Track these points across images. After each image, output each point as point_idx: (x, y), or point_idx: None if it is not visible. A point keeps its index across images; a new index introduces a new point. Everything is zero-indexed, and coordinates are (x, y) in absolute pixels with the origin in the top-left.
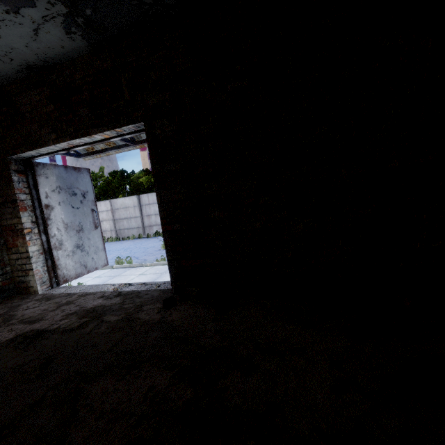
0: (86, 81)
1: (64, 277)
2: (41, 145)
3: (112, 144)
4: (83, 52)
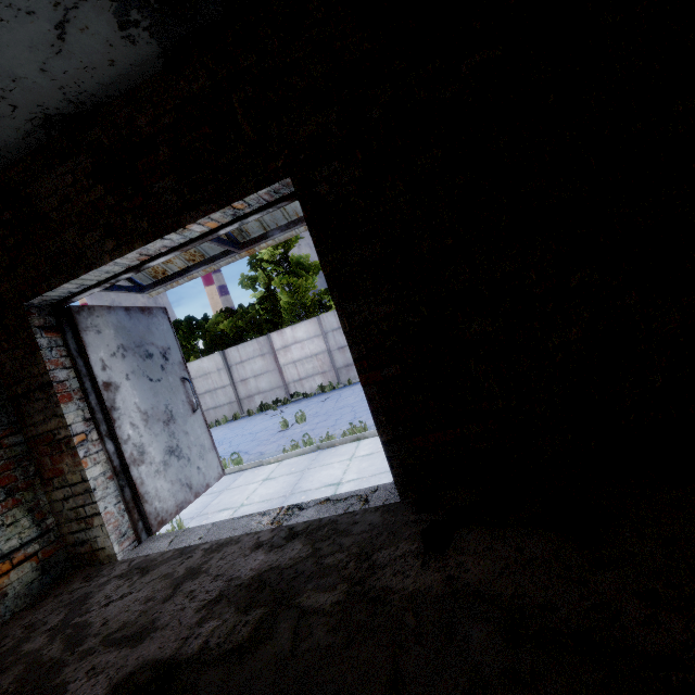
0: (162, 125)
1: (157, 515)
2: (87, 267)
3: (199, 258)
4: (150, 71)
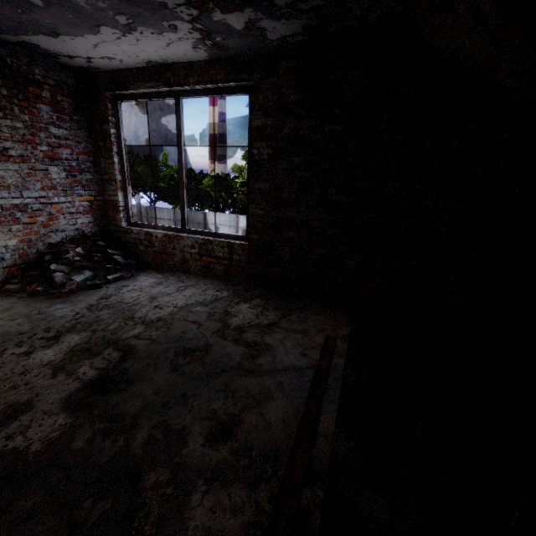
0: None
1: None
2: None
3: None
4: None
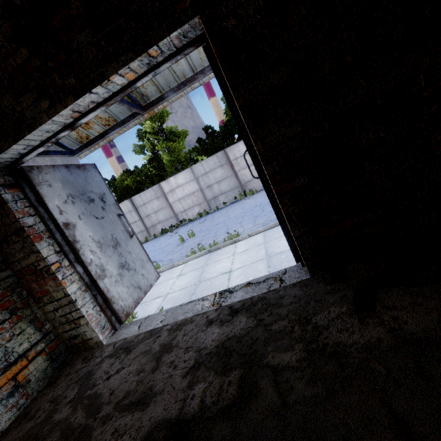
0: None
1: (123, 310)
2: (29, 128)
3: (112, 123)
4: None
